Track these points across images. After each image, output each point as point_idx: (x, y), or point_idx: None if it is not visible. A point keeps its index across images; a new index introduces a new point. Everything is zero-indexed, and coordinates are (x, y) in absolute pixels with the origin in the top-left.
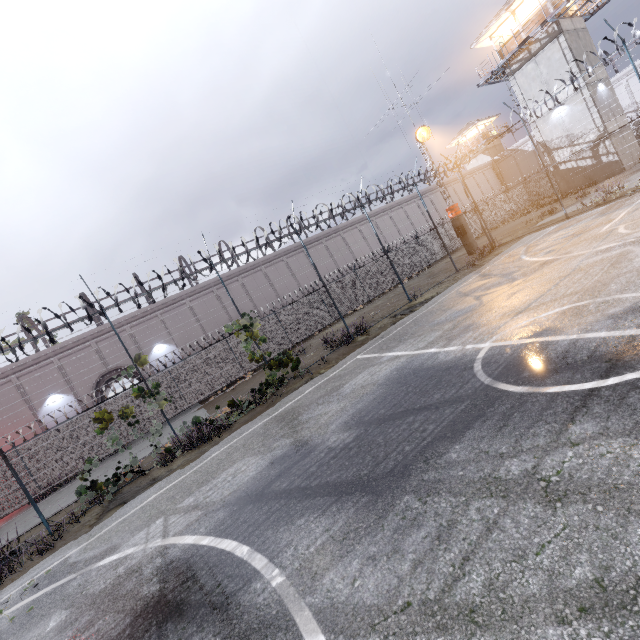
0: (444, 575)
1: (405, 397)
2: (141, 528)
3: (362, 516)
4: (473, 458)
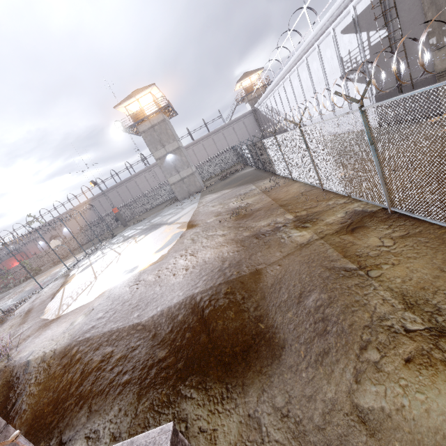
0: None
1: None
2: None
3: None
4: None
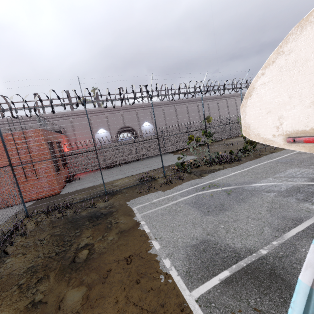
0: None
1: None
2: (259, 179)
3: None
4: None
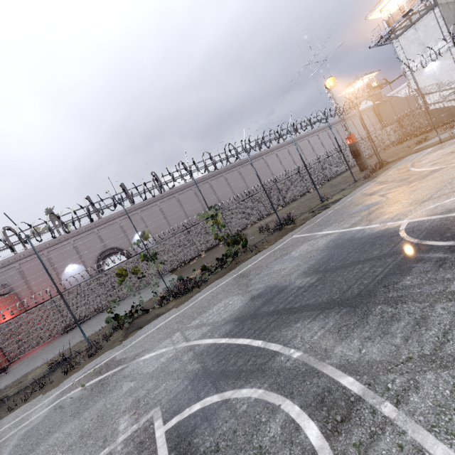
0: (432, 342)
1: (348, 255)
2: (165, 338)
3: (347, 318)
4: (425, 282)
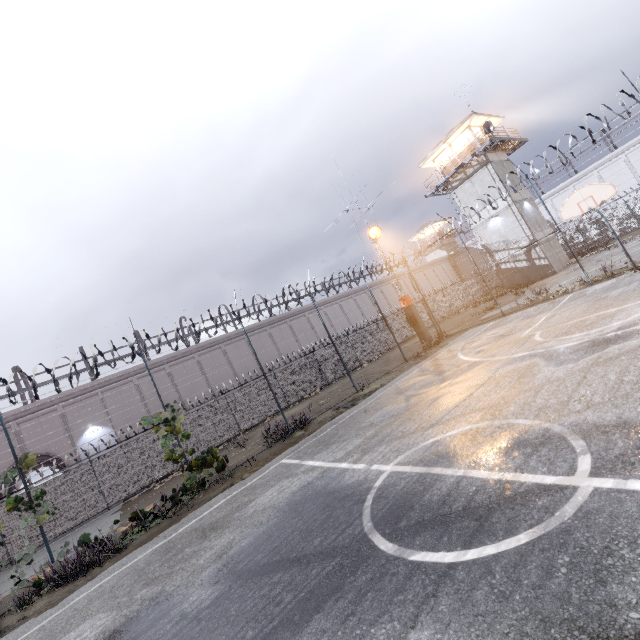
0: None
1: (289, 537)
2: None
3: None
4: None
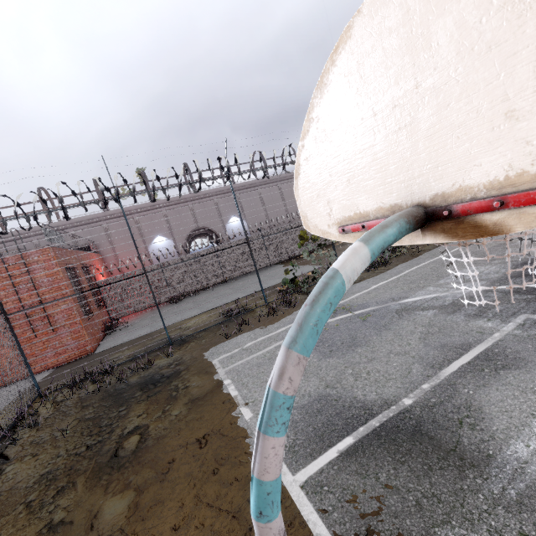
0: None
1: None
2: (413, 291)
3: None
4: None
